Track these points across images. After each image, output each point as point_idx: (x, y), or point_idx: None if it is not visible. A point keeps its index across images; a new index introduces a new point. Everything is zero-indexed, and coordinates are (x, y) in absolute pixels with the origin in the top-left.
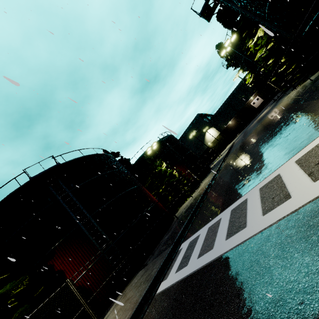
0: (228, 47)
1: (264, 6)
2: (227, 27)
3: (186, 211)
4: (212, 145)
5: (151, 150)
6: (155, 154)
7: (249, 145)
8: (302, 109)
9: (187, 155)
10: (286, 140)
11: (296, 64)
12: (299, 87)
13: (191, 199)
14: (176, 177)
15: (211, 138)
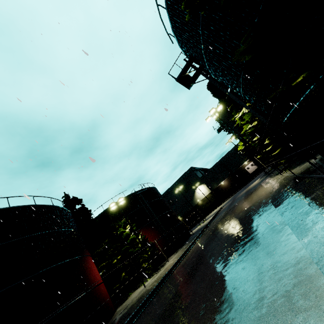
0: (214, 115)
1: (238, 86)
2: (215, 96)
3: (117, 322)
4: (201, 203)
5: (123, 203)
6: (126, 208)
7: (217, 239)
8: (272, 232)
9: (163, 215)
10: (225, 319)
11: (283, 147)
12: (285, 174)
13: (142, 290)
14: (139, 245)
15: (201, 195)
